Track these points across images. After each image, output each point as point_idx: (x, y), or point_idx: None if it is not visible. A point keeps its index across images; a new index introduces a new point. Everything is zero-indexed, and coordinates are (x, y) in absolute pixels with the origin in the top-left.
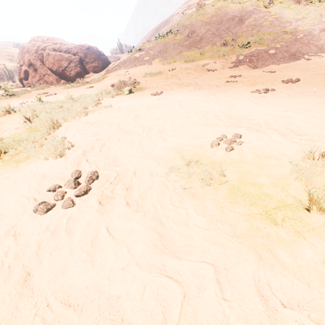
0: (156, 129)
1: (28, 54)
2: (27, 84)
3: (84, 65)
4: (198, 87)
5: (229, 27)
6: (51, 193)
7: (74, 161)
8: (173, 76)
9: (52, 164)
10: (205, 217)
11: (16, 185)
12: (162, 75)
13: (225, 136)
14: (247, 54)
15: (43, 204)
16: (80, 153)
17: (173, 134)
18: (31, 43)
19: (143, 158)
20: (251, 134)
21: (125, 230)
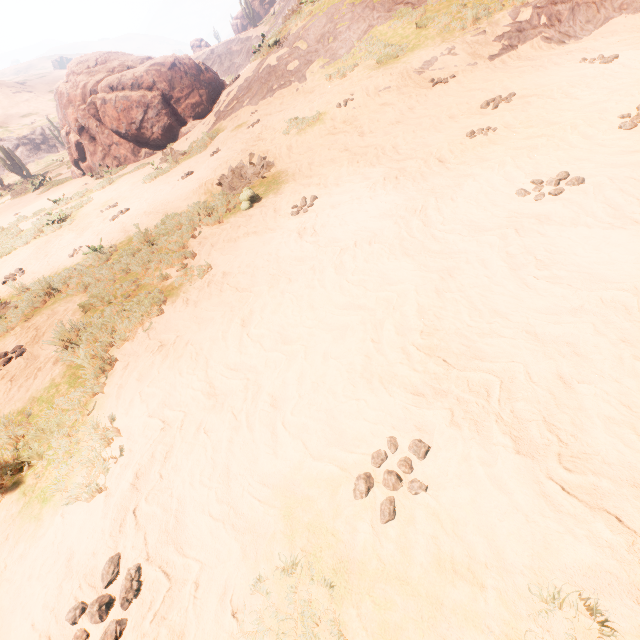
0: (266, 394)
1: (72, 108)
2: (88, 168)
3: (174, 108)
4: (397, 167)
5: None
6: (71, 626)
7: (116, 514)
8: (347, 124)
9: (85, 519)
10: None
11: (31, 584)
12: (323, 125)
13: (393, 449)
14: None
15: None
16: (129, 484)
17: (295, 421)
18: (71, 81)
19: (222, 524)
20: (453, 444)
21: None
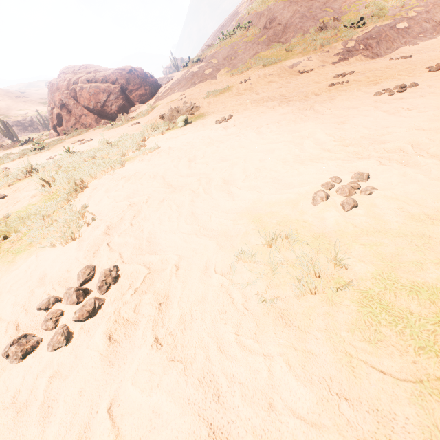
0: (218, 178)
1: (59, 92)
2: (62, 131)
3: (127, 95)
4: (286, 100)
5: (328, 1)
6: (43, 314)
7: (90, 247)
8: (247, 91)
9: (59, 254)
10: (312, 385)
11: (1, 296)
12: (231, 92)
13: (338, 180)
14: (360, 36)
15: (17, 345)
16: (101, 231)
17: (247, 185)
18: (61, 77)
19: (194, 235)
20: (388, 171)
21: (144, 413)
